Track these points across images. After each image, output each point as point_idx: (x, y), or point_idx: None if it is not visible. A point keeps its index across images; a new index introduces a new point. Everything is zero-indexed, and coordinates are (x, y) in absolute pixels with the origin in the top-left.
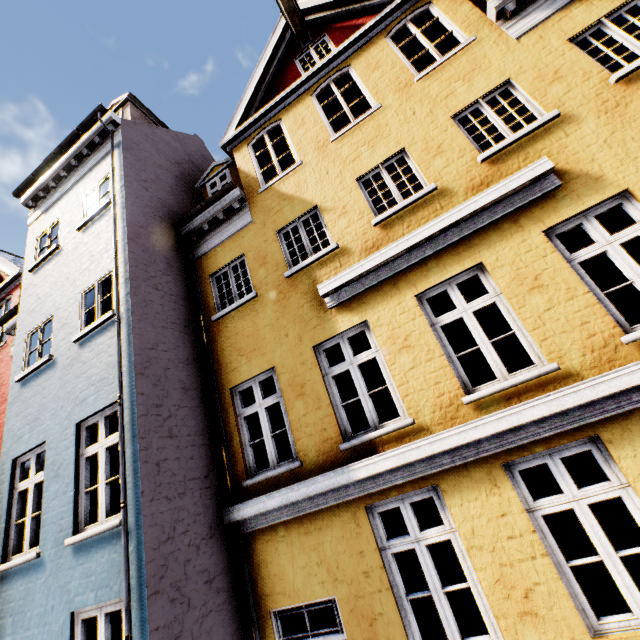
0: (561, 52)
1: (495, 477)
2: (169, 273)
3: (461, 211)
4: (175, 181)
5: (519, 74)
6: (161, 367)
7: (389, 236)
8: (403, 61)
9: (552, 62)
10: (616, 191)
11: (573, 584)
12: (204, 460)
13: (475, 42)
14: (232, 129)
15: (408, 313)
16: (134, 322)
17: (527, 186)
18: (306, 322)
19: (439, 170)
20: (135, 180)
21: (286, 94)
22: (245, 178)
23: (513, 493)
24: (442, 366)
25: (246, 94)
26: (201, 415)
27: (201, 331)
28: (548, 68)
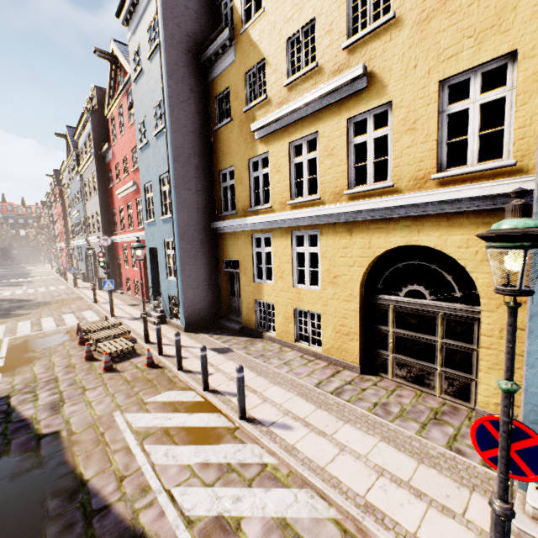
0: None
1: (287, 235)
2: (192, 97)
3: (314, 94)
4: (200, 4)
5: None
6: (185, 157)
7: (289, 98)
8: None
9: None
10: (386, 101)
11: (295, 273)
12: (204, 202)
13: None
14: None
15: (283, 153)
16: (172, 133)
17: (351, 83)
18: (248, 144)
19: (324, 49)
20: (170, 20)
21: None
22: (235, 14)
23: (290, 242)
24: (287, 185)
25: None
26: (205, 182)
27: (209, 136)
28: None
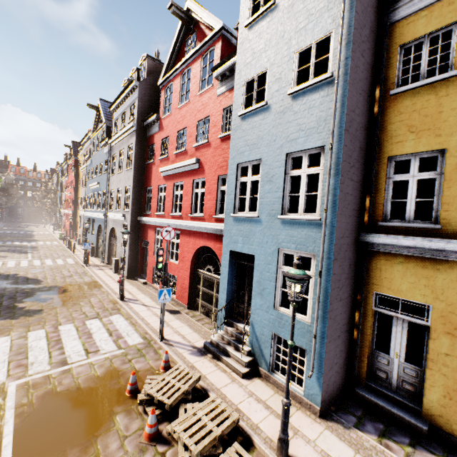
0: None
1: None
2: (369, 39)
3: None
4: None
5: None
6: (354, 128)
7: None
8: None
9: None
10: None
11: None
12: (359, 201)
13: None
14: None
15: None
16: (349, 86)
17: None
18: None
19: None
20: None
21: None
22: None
23: None
24: None
25: None
26: (362, 170)
27: (373, 102)
28: None
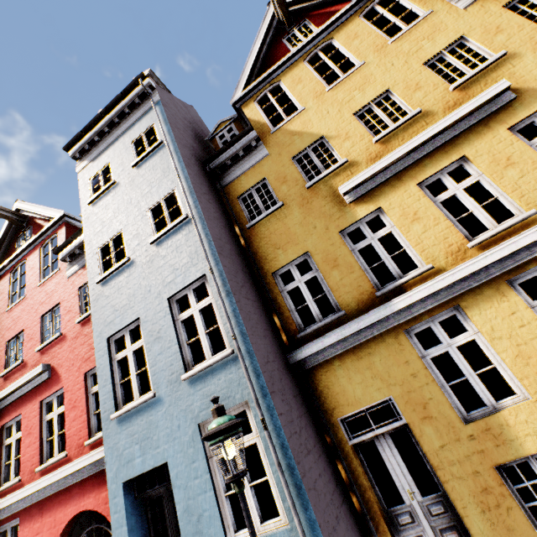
0: (499, 14)
1: (502, 290)
2: (211, 194)
3: (446, 121)
4: (193, 134)
5: (470, 31)
6: (228, 253)
7: (388, 148)
8: (376, 31)
9: (493, 21)
10: None
11: None
12: (267, 320)
13: (432, 14)
14: (239, 91)
15: (413, 197)
16: (206, 220)
17: (491, 101)
18: (330, 216)
19: (420, 100)
20: (175, 127)
21: (283, 62)
22: (256, 125)
23: (518, 298)
24: (447, 227)
25: (247, 65)
26: (256, 291)
27: (238, 237)
28: (491, 25)
